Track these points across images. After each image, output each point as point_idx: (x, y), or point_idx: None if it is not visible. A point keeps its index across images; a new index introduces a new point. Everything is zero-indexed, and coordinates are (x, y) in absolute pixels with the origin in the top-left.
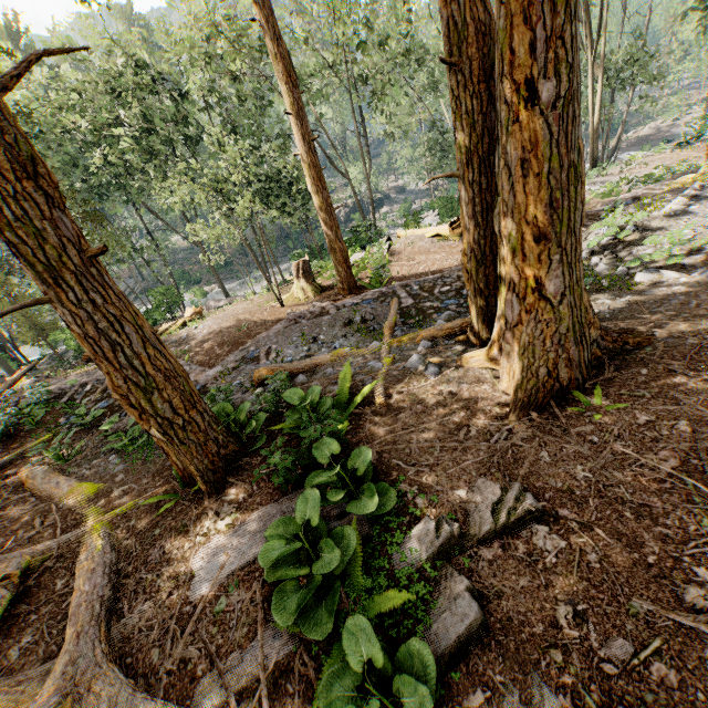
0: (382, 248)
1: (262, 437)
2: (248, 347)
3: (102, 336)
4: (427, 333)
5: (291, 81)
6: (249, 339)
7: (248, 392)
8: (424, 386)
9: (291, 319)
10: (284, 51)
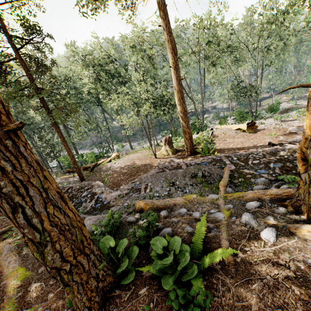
0: (208, 133)
1: (133, 271)
2: (135, 182)
3: (4, 200)
4: (252, 194)
5: (174, 52)
6: (137, 173)
7: (131, 214)
8: (265, 250)
9: (160, 168)
10: (172, 39)
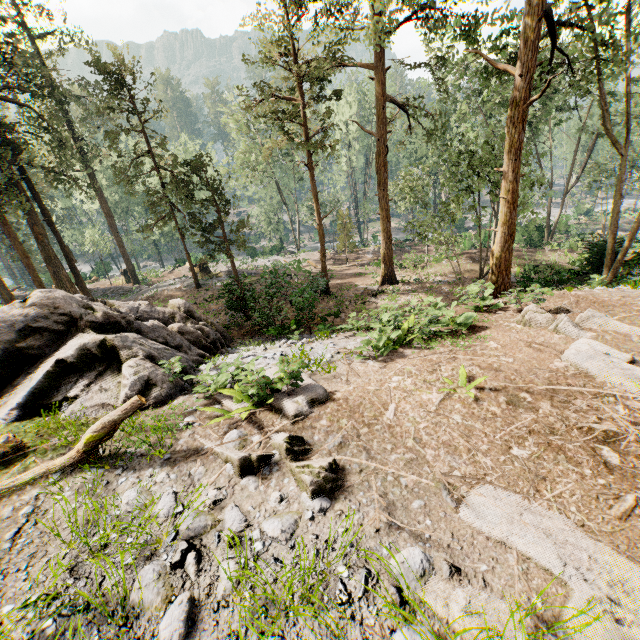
0: (165, 270)
1: None
2: None
3: None
4: None
5: (109, 215)
6: None
7: None
8: None
9: None
10: (107, 207)
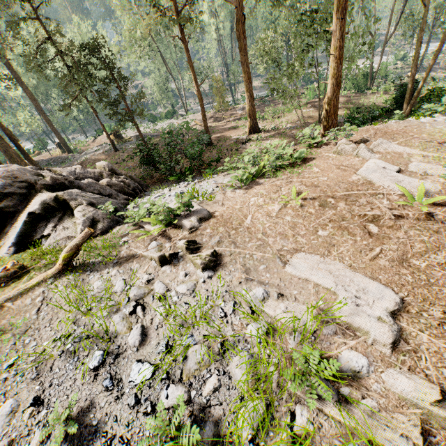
0: (89, 140)
1: None
2: None
3: None
4: None
5: (33, 99)
6: None
7: None
8: None
9: None
10: (29, 92)
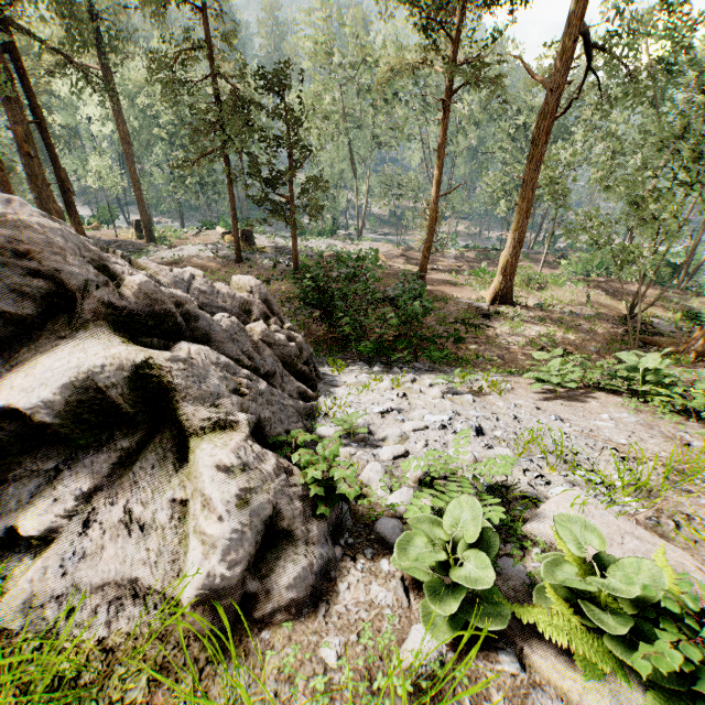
0: (190, 231)
1: None
2: None
3: None
4: None
5: (126, 141)
6: None
7: None
8: None
9: None
10: (125, 129)
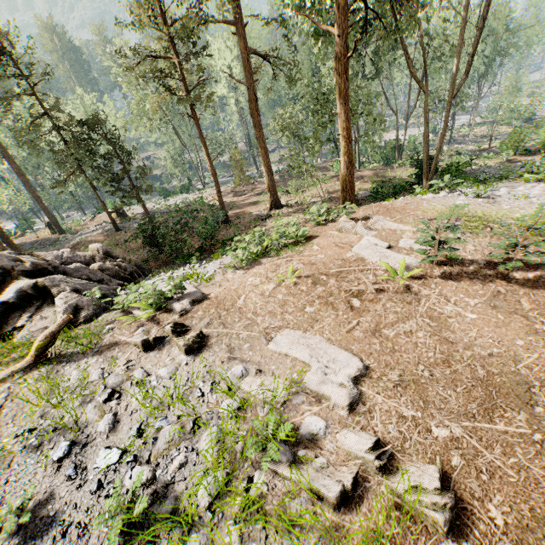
0: (87, 218)
1: None
2: None
3: None
4: None
5: (21, 174)
6: None
7: None
8: None
9: None
10: (17, 166)
